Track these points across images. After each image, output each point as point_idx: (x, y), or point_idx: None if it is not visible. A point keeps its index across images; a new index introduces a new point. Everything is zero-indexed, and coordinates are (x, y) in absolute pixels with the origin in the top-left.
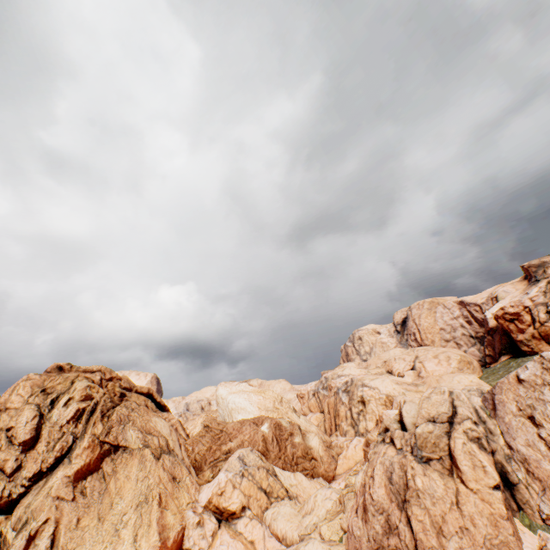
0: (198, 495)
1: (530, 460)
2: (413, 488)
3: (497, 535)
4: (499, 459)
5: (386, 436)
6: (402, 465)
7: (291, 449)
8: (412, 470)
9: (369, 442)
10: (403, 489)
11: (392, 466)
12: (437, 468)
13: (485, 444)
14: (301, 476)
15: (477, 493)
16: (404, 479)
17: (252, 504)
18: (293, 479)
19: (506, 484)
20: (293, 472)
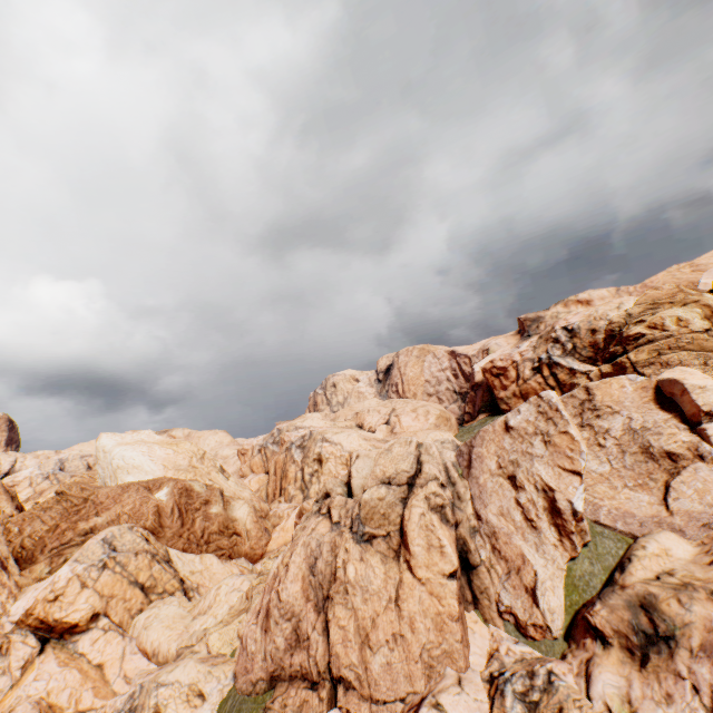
0: (14, 603)
1: (500, 534)
2: (342, 580)
3: (440, 643)
4: (463, 534)
5: (324, 504)
6: (335, 546)
7: (203, 523)
8: (345, 554)
9: (304, 512)
10: (329, 581)
11: (320, 548)
12: (382, 549)
13: (450, 515)
14: (212, 559)
15: (426, 585)
16: (333, 567)
17: (113, 609)
18: (198, 563)
19: (465, 567)
20: (201, 554)
